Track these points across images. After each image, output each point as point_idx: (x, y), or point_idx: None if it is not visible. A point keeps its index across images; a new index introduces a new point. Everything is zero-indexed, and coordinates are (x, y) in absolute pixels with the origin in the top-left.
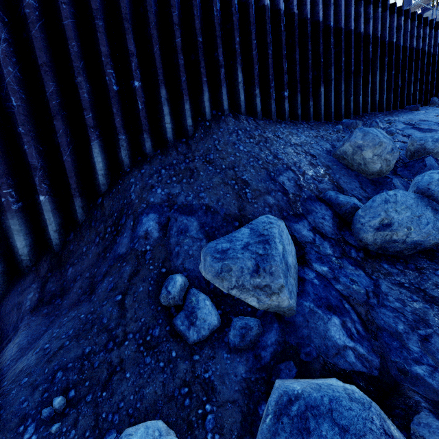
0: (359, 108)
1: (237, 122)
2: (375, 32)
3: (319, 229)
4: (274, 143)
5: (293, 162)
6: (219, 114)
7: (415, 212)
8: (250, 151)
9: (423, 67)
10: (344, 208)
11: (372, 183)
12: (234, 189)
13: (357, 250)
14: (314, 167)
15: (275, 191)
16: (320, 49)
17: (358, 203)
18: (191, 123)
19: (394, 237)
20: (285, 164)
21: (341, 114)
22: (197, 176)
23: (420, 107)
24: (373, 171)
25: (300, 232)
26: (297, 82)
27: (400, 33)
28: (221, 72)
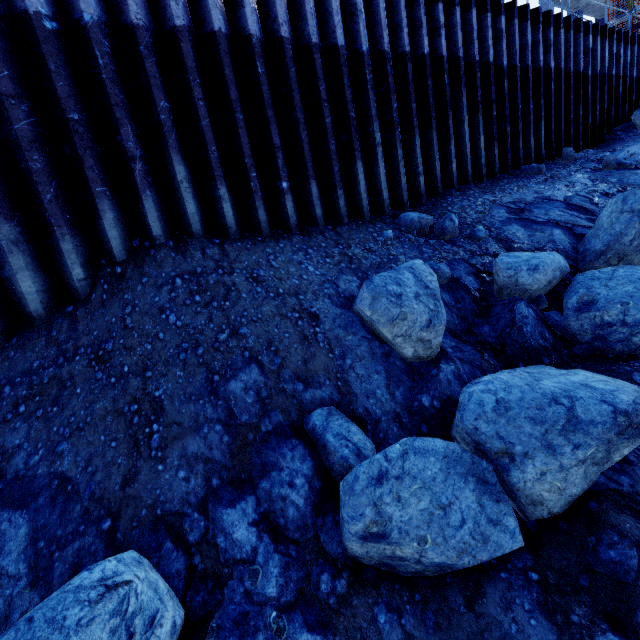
0: (436, 184)
1: (180, 258)
2: (454, 49)
3: (275, 517)
4: (241, 297)
5: (267, 342)
6: (145, 245)
7: (439, 498)
8: (187, 324)
9: (549, 95)
10: (331, 458)
11: (409, 373)
12: (131, 426)
13: (335, 573)
14: (306, 346)
15: (210, 423)
16: (346, 94)
17: (359, 444)
18: (81, 274)
19: (398, 553)
20: (248, 350)
21: (404, 200)
22: (68, 398)
23: (543, 168)
24: (405, 357)
25: (230, 534)
26: (306, 161)
27: (501, 46)
28: (134, 170)
